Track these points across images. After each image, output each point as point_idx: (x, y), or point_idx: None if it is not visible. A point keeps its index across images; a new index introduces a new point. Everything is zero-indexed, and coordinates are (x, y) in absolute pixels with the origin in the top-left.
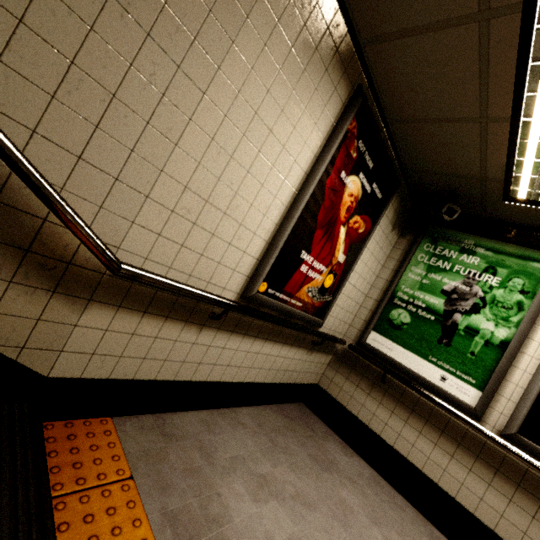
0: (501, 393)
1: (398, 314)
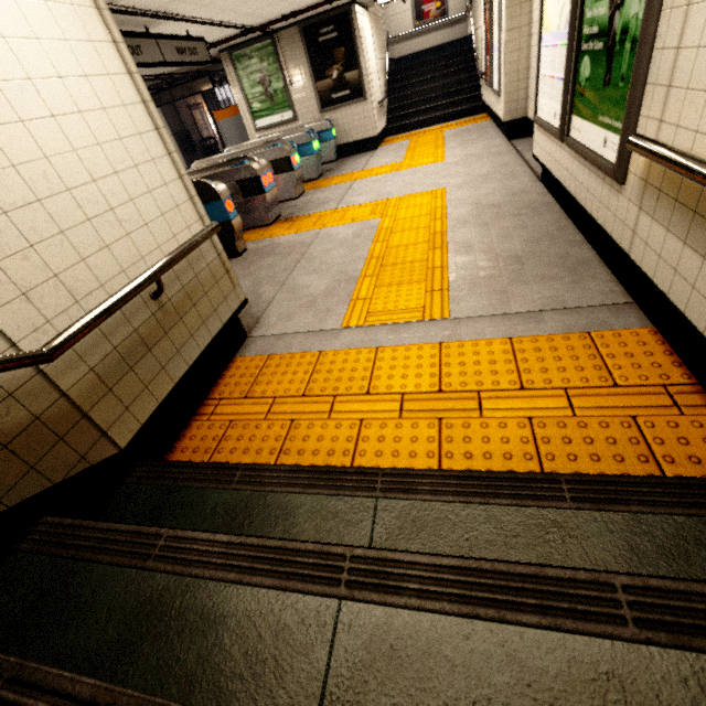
0: None
1: None
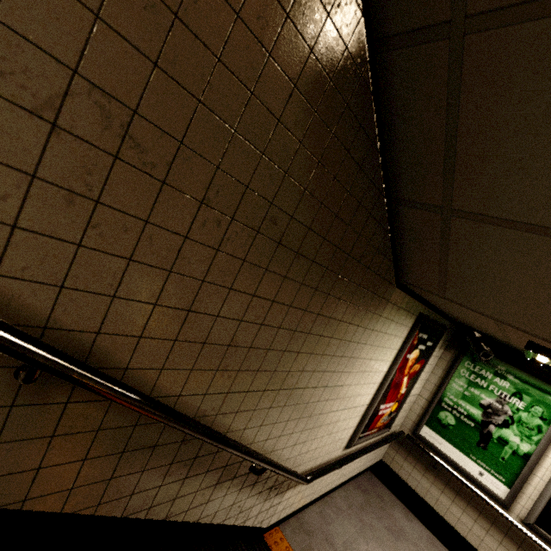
0: (524, 492)
1: (445, 416)
